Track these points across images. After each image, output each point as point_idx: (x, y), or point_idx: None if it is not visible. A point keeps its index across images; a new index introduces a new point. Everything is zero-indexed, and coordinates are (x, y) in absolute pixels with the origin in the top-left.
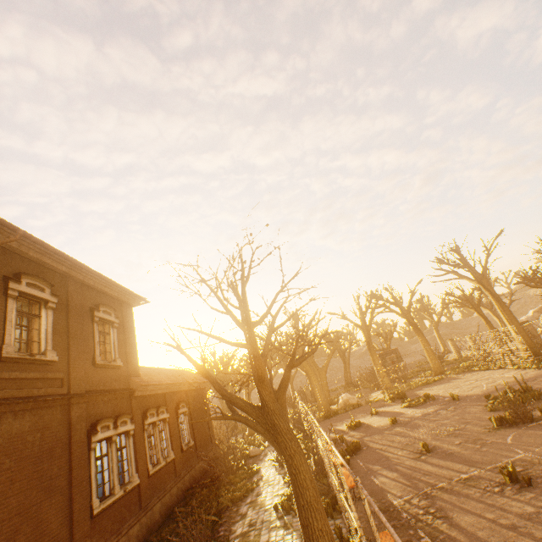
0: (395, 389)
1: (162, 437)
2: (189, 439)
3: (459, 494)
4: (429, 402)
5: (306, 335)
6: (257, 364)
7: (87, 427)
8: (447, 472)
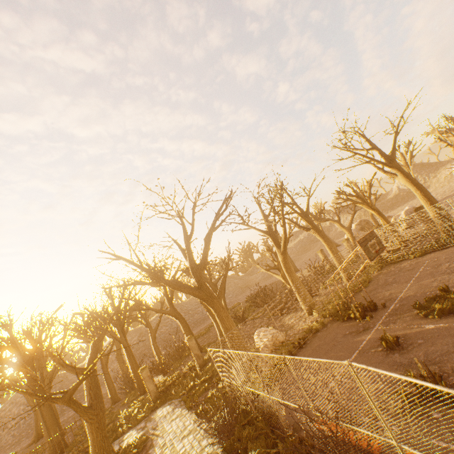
0: (333, 304)
1: None
2: None
3: None
4: None
5: None
6: None
7: None
8: None
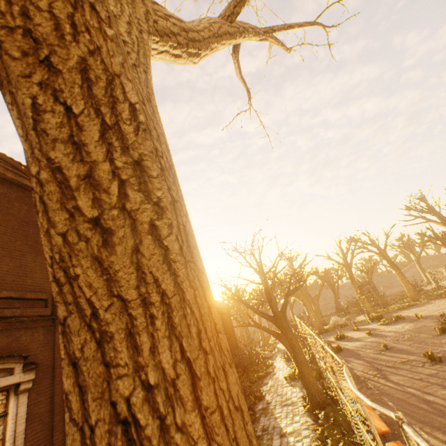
0: (375, 313)
1: None
2: None
3: (397, 368)
4: (399, 321)
5: (296, 275)
6: (269, 293)
7: None
8: (394, 359)
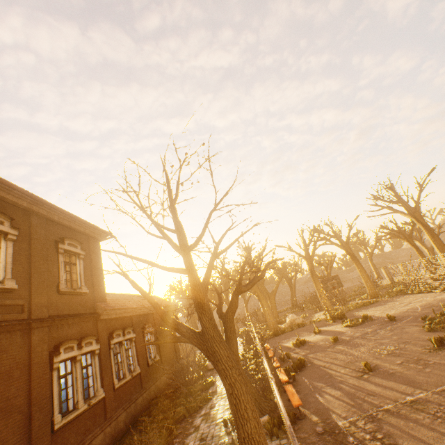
0: (335, 311)
1: (128, 354)
2: (155, 355)
3: (407, 418)
4: (367, 322)
5: (252, 263)
6: (195, 290)
7: (50, 349)
8: (392, 394)
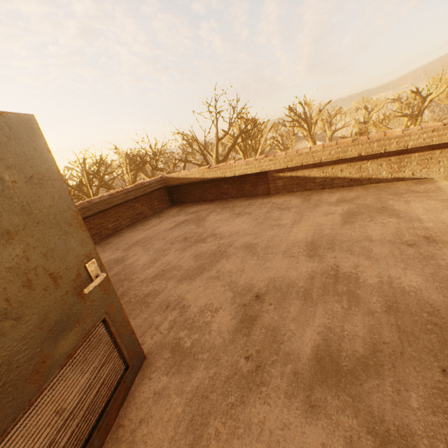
0: None
1: None
2: None
3: None
4: None
5: None
6: None
7: None
8: None
